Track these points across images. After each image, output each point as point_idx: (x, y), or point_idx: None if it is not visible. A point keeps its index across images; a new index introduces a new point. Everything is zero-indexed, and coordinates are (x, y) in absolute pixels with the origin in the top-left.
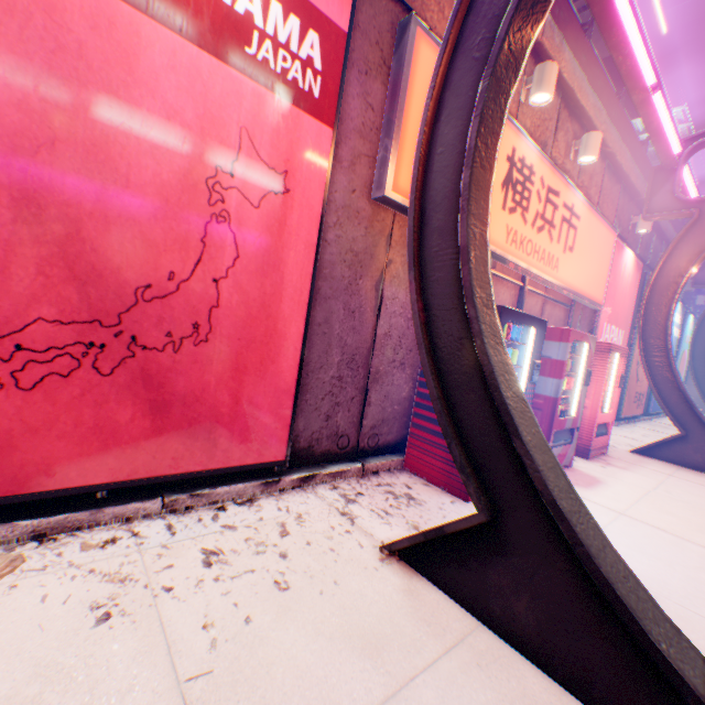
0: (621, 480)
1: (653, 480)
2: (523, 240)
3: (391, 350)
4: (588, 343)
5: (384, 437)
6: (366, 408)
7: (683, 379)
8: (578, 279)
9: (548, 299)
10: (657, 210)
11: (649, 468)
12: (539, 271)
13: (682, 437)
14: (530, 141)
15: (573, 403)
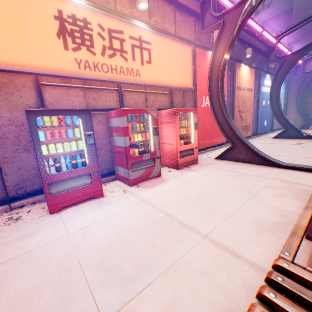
0: (180, 178)
1: (201, 174)
2: (98, 65)
3: (13, 145)
4: (149, 113)
5: (31, 187)
6: (5, 177)
7: (284, 112)
8: (164, 77)
9: (147, 92)
10: (207, 27)
11: (211, 167)
12: (122, 79)
13: (233, 147)
14: (77, 3)
15: (152, 146)
